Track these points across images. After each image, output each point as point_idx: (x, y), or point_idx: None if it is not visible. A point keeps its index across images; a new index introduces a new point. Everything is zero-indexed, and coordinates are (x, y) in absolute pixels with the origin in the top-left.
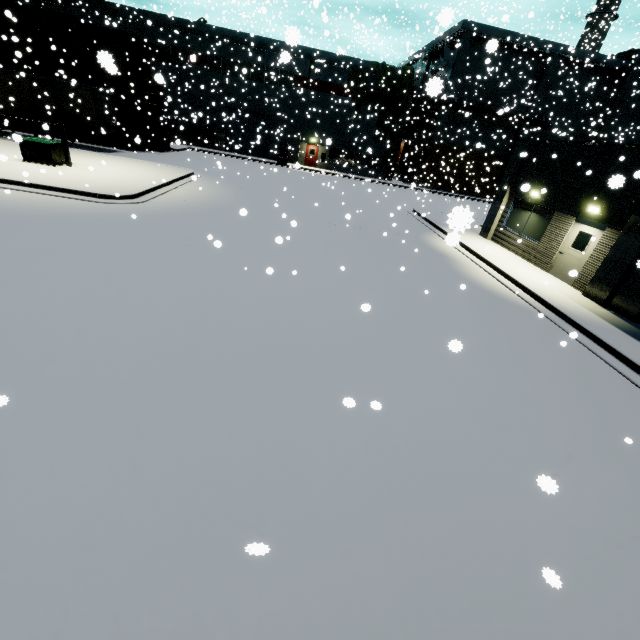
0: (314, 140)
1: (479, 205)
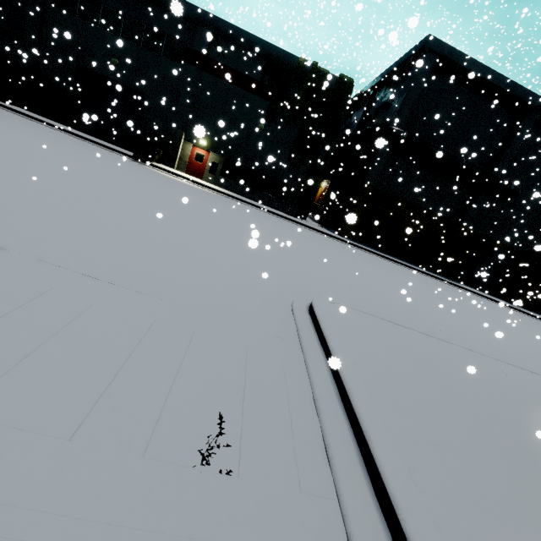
0: (203, 142)
1: (425, 281)
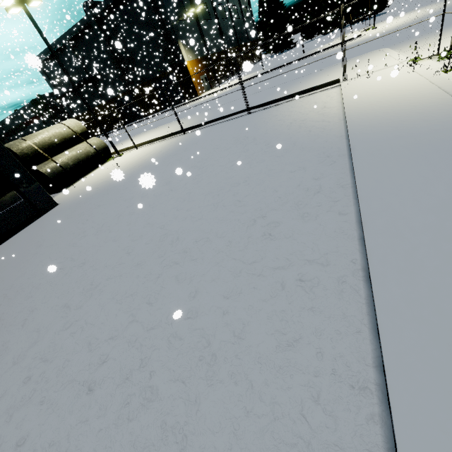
0: None
1: None
